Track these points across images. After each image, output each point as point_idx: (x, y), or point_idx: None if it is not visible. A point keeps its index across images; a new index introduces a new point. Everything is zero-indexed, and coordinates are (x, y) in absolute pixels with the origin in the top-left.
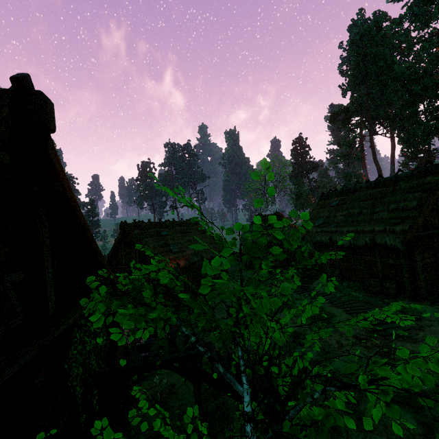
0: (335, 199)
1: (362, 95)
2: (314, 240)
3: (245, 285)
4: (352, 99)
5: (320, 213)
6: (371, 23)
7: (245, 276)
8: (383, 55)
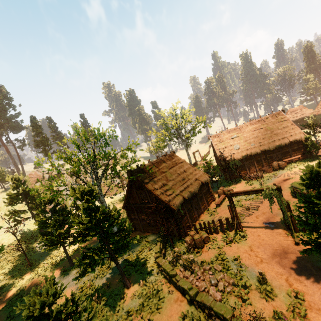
0: None
1: None
2: None
3: None
4: None
5: None
6: None
7: None
8: None
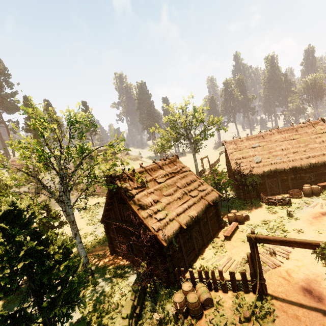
0: None
1: None
2: None
3: None
4: None
5: None
6: None
7: None
8: None
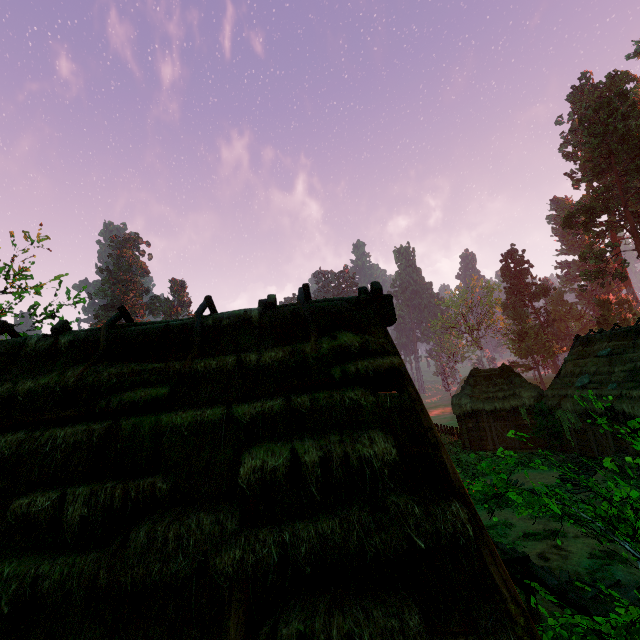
0: (604, 345)
1: (610, 186)
2: (579, 408)
3: (474, 477)
4: (595, 193)
5: (581, 367)
6: (605, 88)
7: (468, 462)
8: (637, 129)
